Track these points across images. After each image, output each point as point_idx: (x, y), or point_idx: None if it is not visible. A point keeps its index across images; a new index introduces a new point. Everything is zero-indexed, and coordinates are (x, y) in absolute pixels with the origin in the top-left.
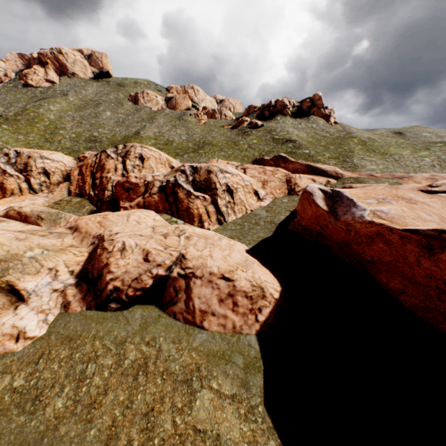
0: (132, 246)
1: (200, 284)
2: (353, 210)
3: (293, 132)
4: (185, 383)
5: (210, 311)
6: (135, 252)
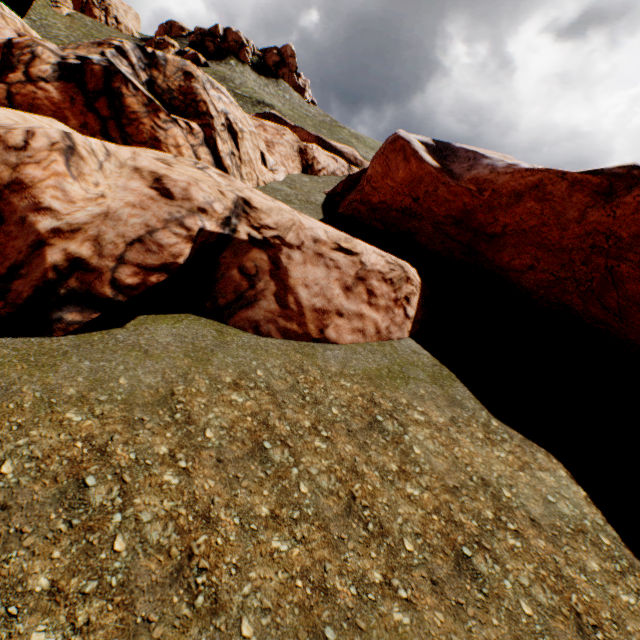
0: (96, 151)
1: (301, 260)
2: (487, 161)
3: (262, 94)
4: (371, 431)
5: (333, 309)
6: (109, 172)
